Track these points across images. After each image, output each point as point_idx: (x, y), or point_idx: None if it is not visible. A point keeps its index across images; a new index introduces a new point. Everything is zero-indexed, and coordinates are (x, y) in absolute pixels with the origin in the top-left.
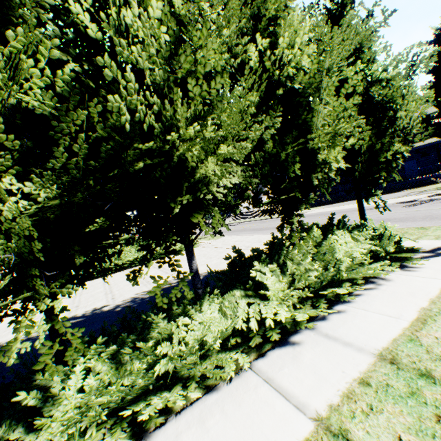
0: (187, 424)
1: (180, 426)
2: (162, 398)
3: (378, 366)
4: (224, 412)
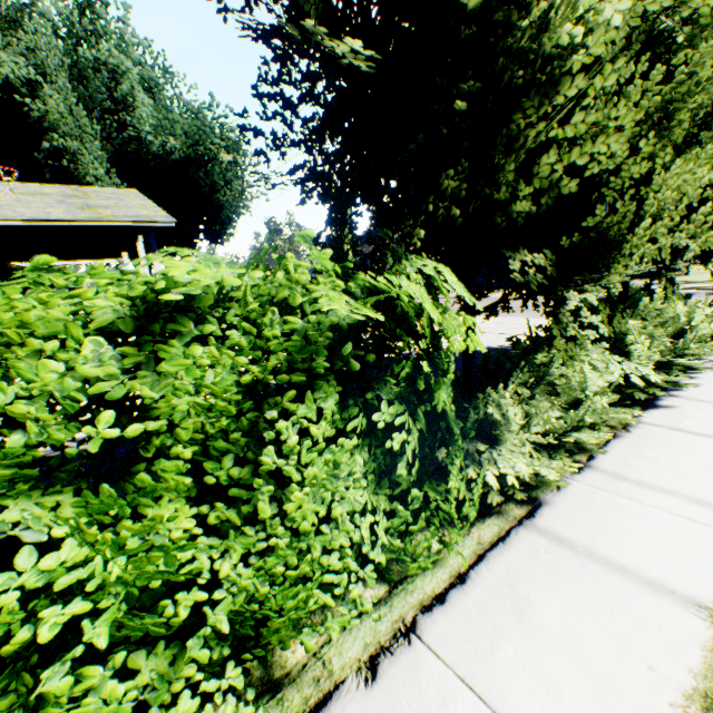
0: (624, 457)
1: (616, 458)
2: (579, 437)
3: None
4: (655, 448)
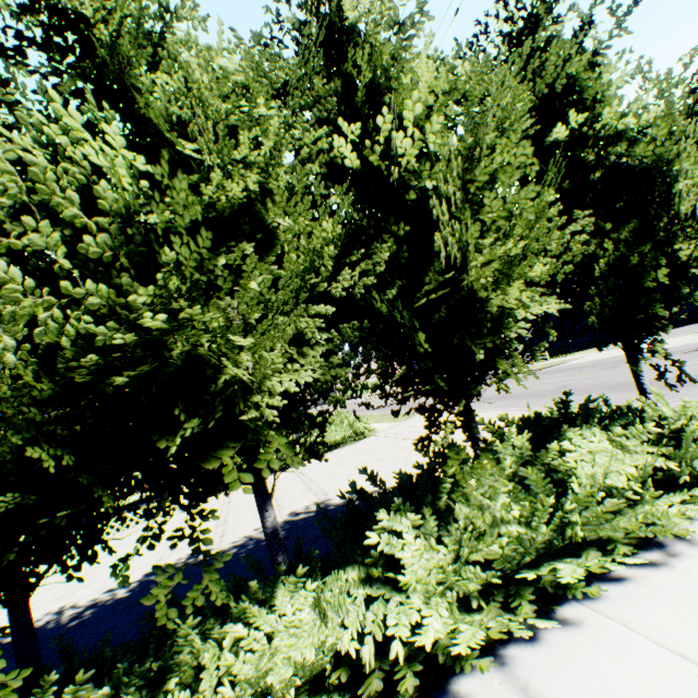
0: None
1: None
2: None
3: None
4: None
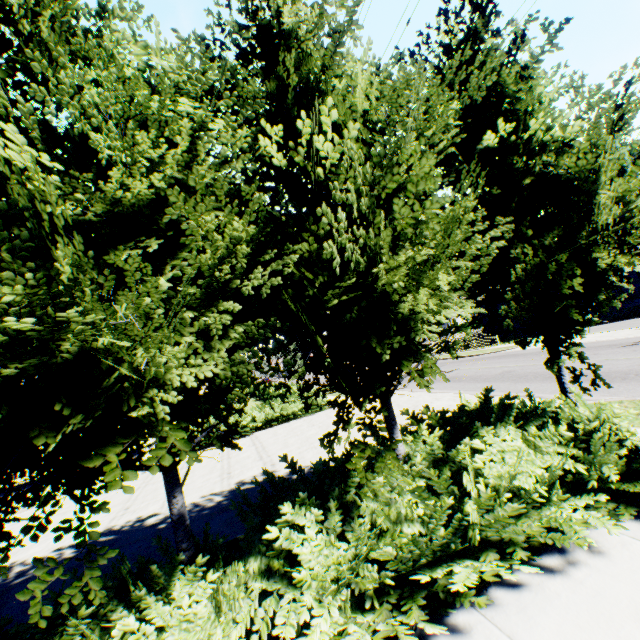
0: None
1: None
2: None
3: None
4: None
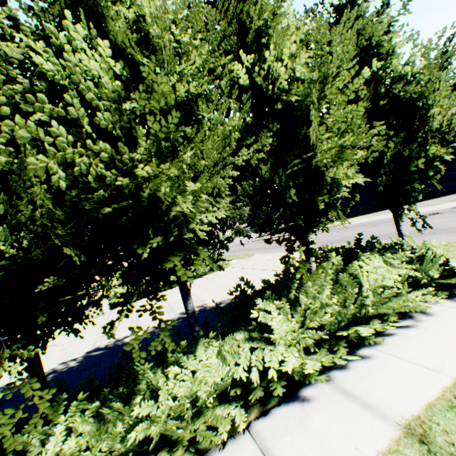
0: None
1: None
2: None
3: (403, 444)
4: None
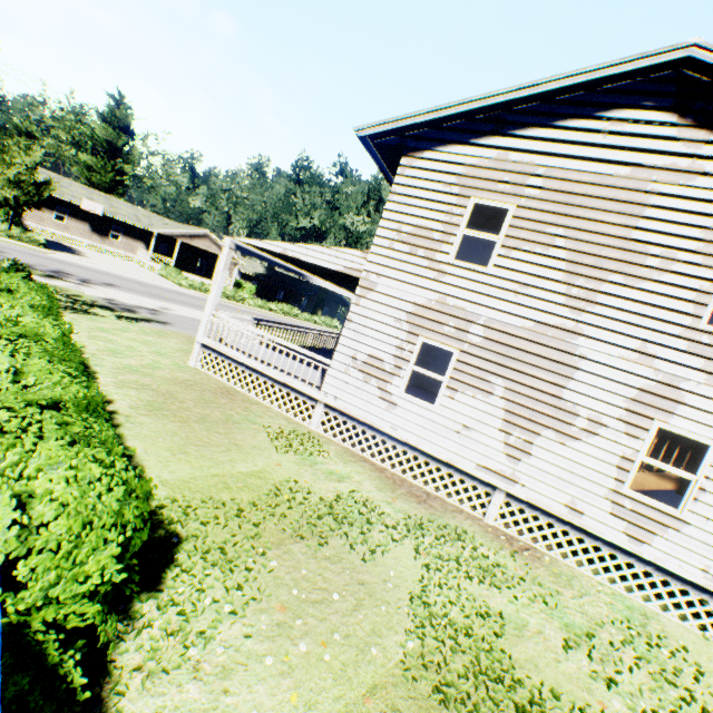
0: None
1: None
2: None
3: None
4: None
